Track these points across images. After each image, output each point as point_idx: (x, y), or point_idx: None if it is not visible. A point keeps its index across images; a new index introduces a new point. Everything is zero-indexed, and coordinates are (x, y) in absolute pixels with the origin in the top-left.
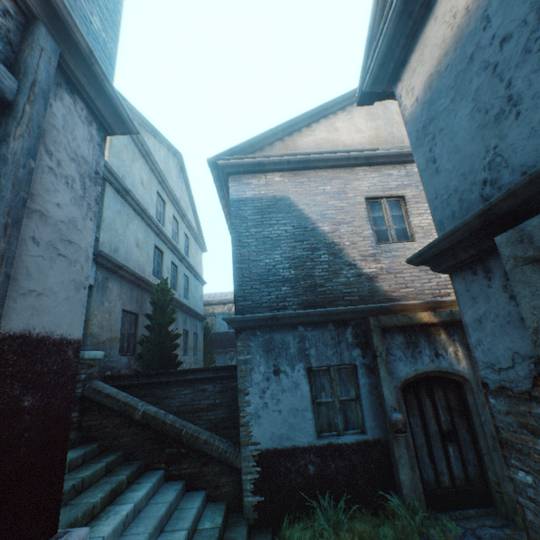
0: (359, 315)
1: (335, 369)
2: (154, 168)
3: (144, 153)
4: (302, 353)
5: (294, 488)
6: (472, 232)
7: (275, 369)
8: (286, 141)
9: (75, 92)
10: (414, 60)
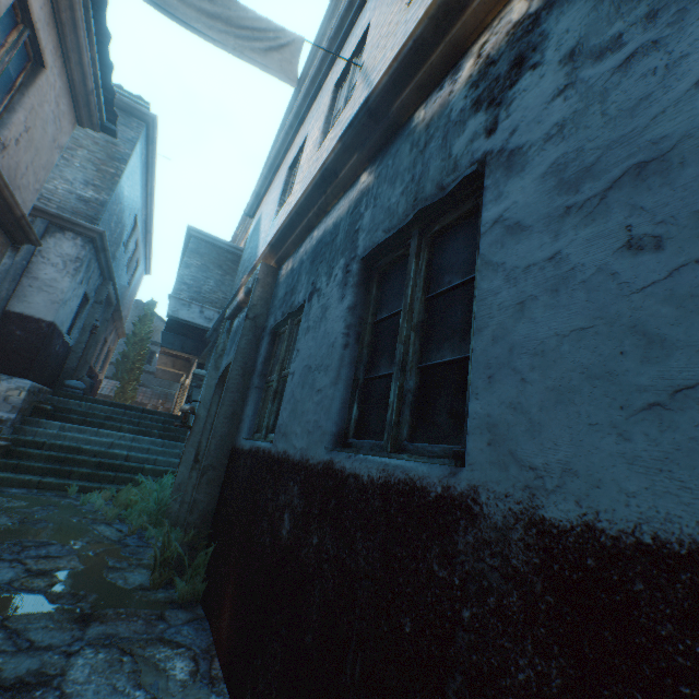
0: None
1: None
2: None
3: None
4: None
5: None
6: None
7: None
8: None
9: (66, 231)
10: None
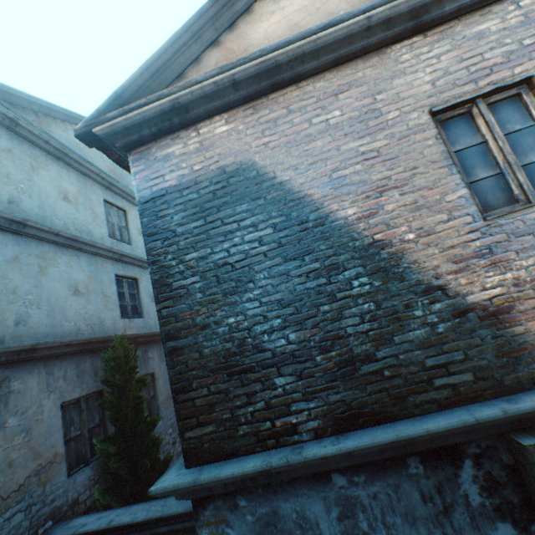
0: (489, 430)
1: None
2: (87, 170)
3: (57, 152)
4: None
5: None
6: None
7: None
8: (225, 42)
9: None
10: None
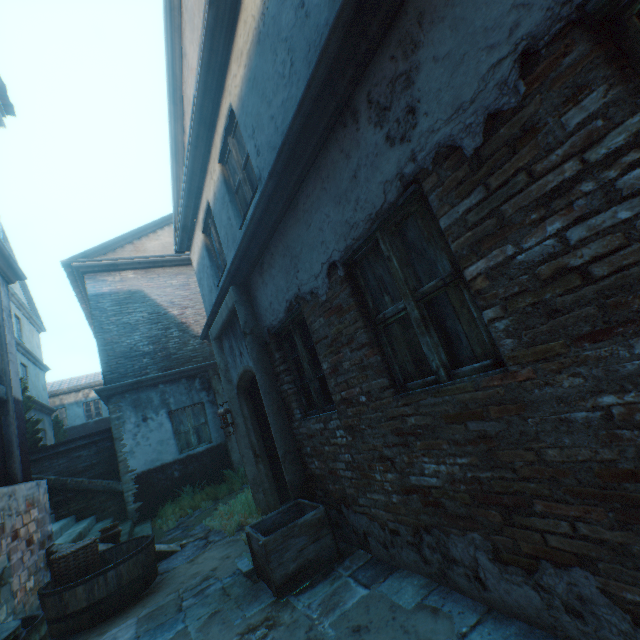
0: (204, 369)
1: (190, 408)
2: None
3: None
4: (164, 403)
5: (166, 489)
6: (209, 329)
7: (144, 418)
8: (136, 244)
9: None
10: (193, 249)
